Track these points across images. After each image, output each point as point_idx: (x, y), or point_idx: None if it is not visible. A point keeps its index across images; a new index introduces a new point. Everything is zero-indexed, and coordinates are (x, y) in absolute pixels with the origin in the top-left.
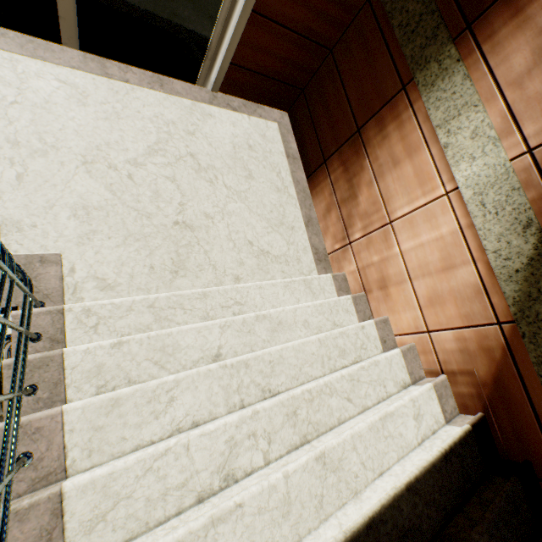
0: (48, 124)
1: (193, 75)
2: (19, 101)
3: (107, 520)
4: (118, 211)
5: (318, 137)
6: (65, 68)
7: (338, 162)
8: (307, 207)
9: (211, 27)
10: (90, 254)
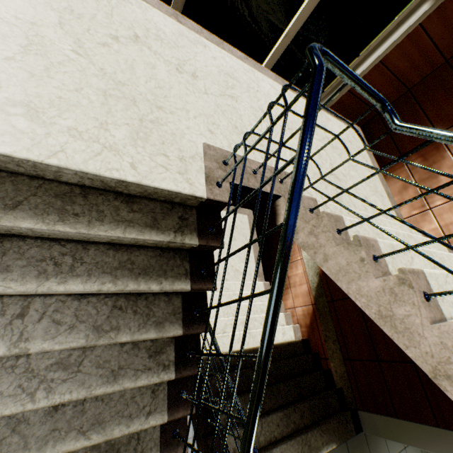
0: None
1: None
2: (259, 91)
3: (444, 299)
4: None
5: (393, 141)
6: (270, 79)
7: (416, 155)
8: (385, 185)
9: None
10: None
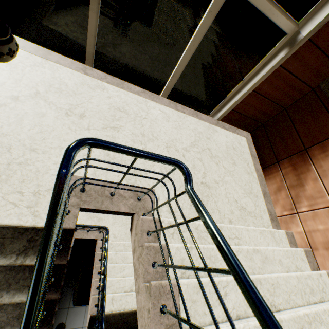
0: (155, 128)
1: (208, 112)
2: (146, 117)
3: None
4: (178, 172)
5: (272, 148)
6: (163, 105)
7: (288, 163)
8: (263, 185)
9: (227, 94)
10: (165, 192)
